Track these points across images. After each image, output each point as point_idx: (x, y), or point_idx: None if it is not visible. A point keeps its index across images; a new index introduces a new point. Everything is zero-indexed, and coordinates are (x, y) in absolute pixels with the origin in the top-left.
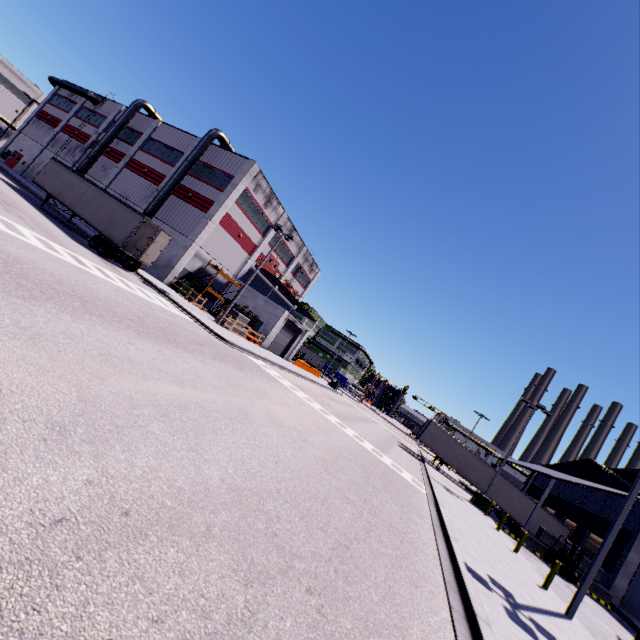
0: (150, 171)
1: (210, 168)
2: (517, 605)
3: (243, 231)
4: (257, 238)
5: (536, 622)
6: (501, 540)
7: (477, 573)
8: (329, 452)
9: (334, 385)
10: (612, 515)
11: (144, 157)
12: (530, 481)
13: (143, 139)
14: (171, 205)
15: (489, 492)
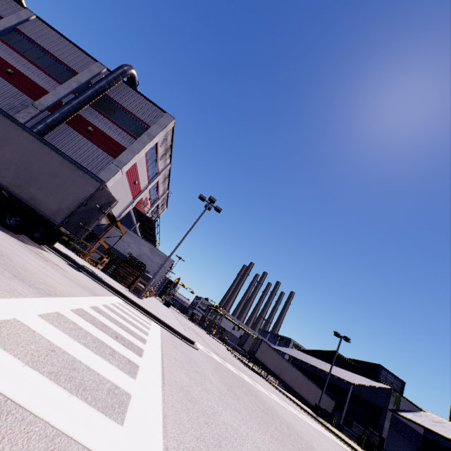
0: (17, 74)
1: (115, 104)
2: None
3: (138, 178)
4: (144, 184)
5: None
6: None
7: None
8: None
9: (168, 304)
10: (363, 393)
11: (5, 50)
12: (291, 360)
13: (3, 25)
14: (58, 132)
15: (296, 387)
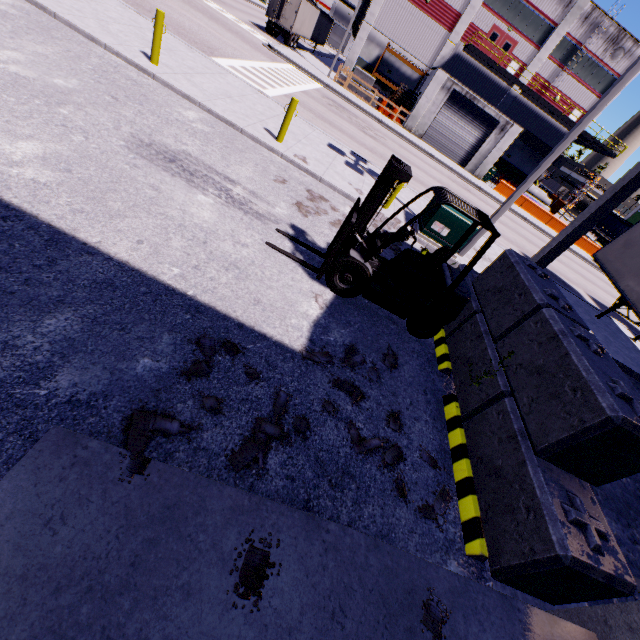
0: None
1: None
2: None
3: None
4: (459, 0)
5: None
6: (188, 79)
7: None
8: None
9: None
10: None
11: None
12: None
13: None
14: None
15: None
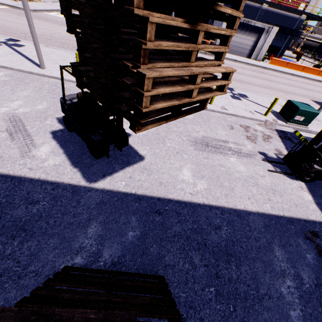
0: None
1: None
2: (7, 45)
3: None
4: None
5: (0, 45)
6: None
7: (17, 42)
8: (69, 40)
9: None
10: None
11: None
12: None
13: None
14: None
15: None
